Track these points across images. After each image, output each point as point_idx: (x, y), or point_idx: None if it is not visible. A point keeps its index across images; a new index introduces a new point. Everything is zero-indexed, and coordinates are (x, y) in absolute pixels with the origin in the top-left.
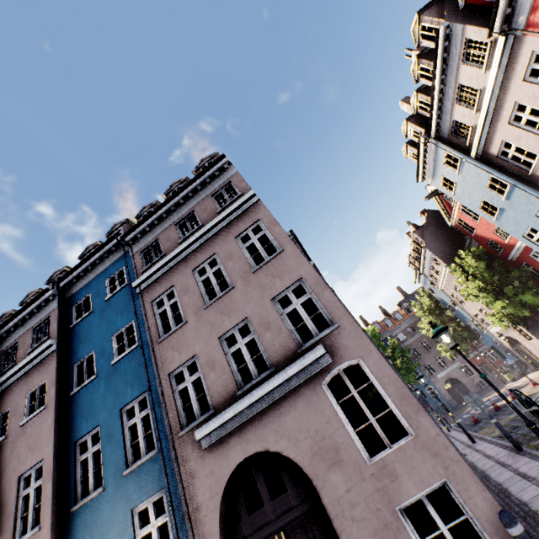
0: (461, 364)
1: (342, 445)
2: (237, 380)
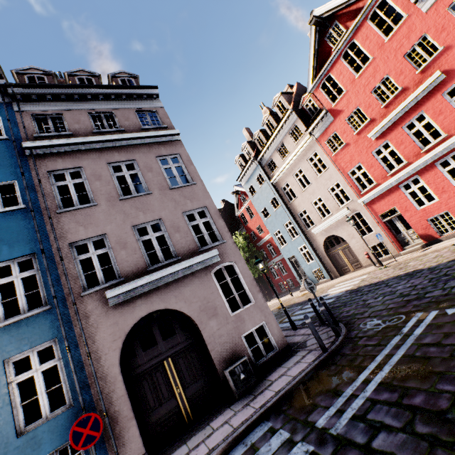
0: None
1: (219, 306)
2: (146, 260)
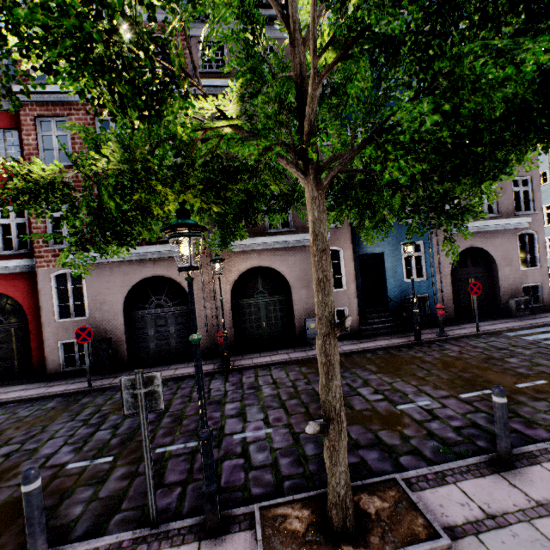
0: None
1: (514, 260)
2: None
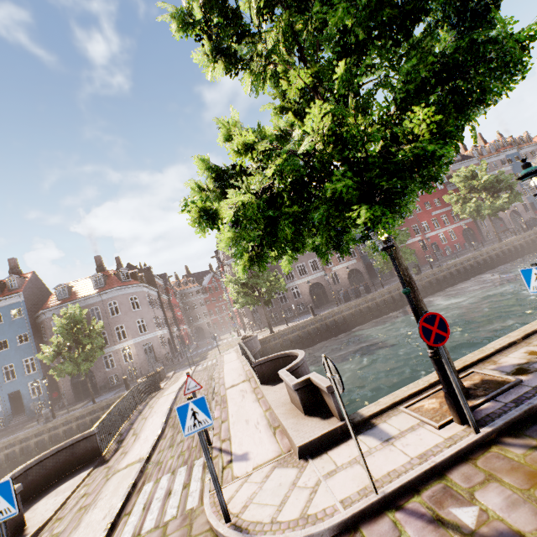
0: None
1: None
2: None
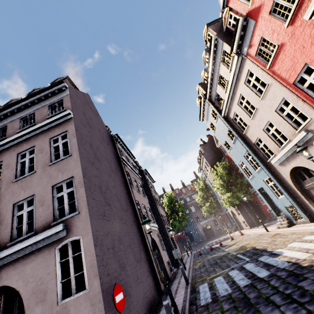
0: (213, 218)
1: (50, 289)
2: (13, 234)
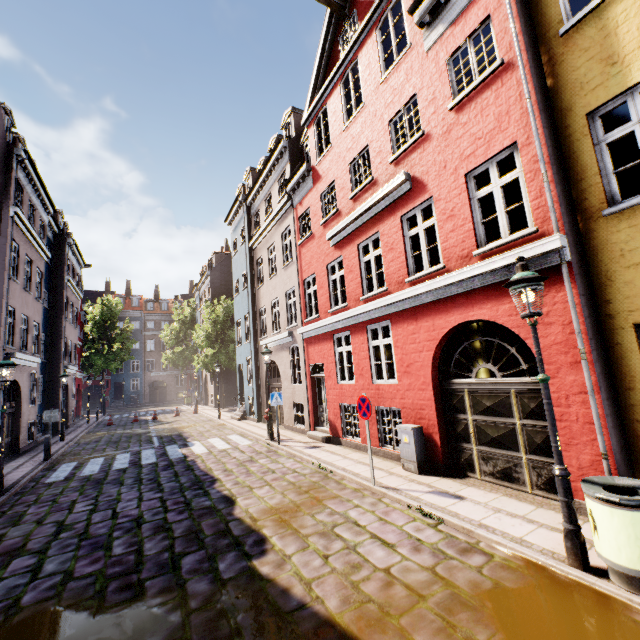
0: (180, 374)
1: None
2: None
